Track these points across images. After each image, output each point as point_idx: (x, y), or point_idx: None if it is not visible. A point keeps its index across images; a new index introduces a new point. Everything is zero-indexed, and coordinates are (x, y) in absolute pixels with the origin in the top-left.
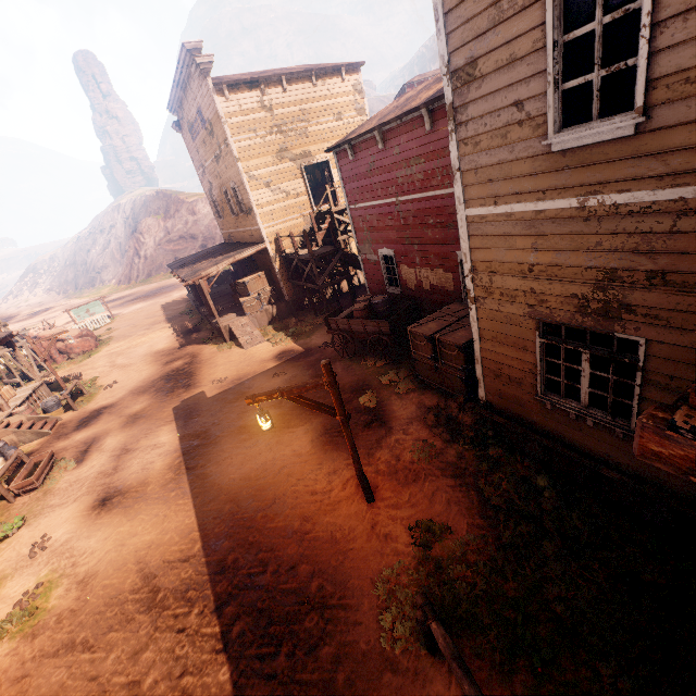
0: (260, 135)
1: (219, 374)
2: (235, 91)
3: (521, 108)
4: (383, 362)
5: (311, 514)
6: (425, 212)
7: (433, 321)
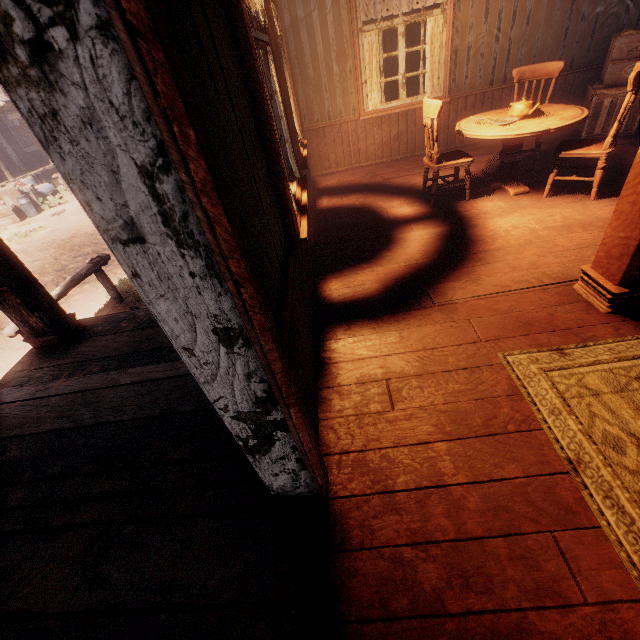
0: None
1: None
2: None
3: None
4: None
5: None
6: None
7: None
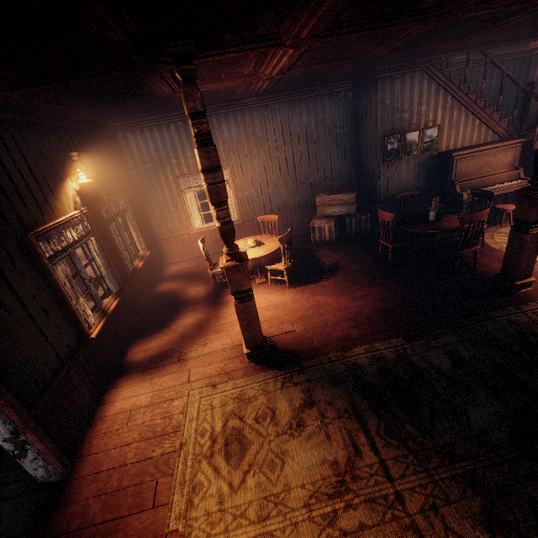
0: None
1: None
2: None
3: None
4: None
5: None
6: None
7: (204, 210)
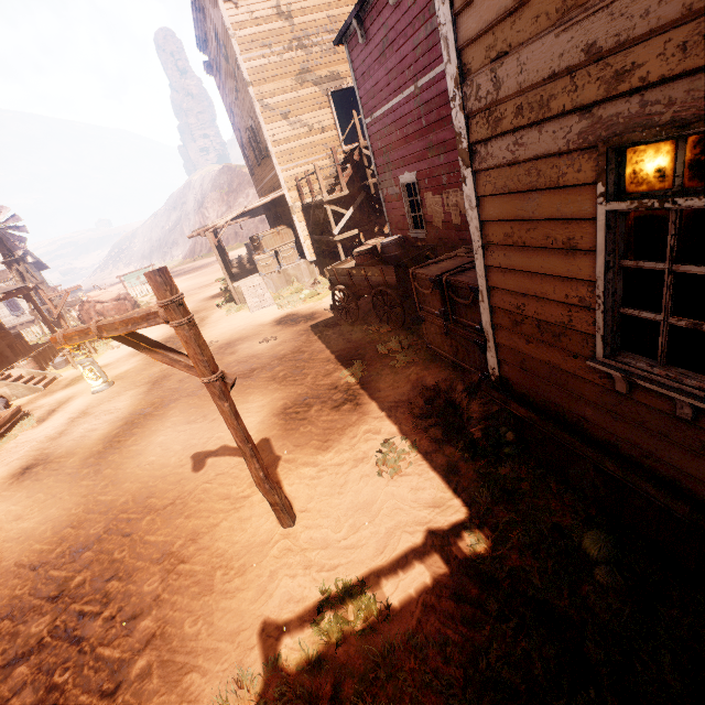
0: (276, 51)
1: (212, 338)
2: None
3: None
4: (389, 327)
5: (203, 531)
6: None
7: (449, 259)
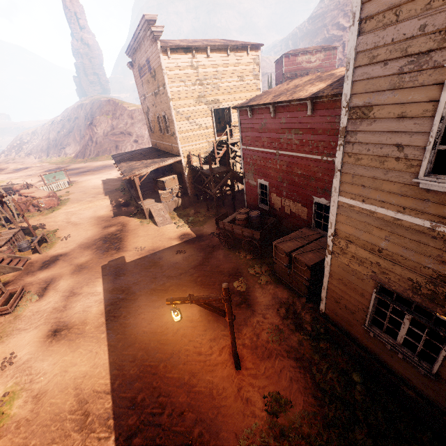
0: (187, 84)
1: (140, 243)
2: (175, 53)
3: (401, 149)
4: (251, 256)
5: (197, 371)
6: (296, 165)
7: (291, 240)
